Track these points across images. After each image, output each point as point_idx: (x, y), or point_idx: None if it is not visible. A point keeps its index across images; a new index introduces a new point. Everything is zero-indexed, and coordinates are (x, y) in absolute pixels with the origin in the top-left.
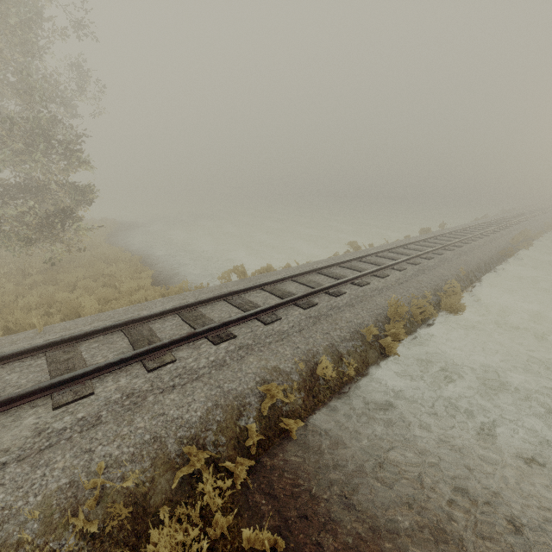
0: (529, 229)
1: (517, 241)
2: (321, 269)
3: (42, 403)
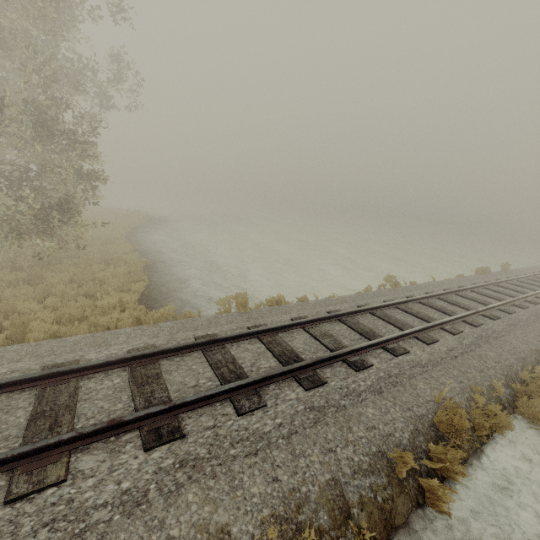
0: None
1: None
2: (343, 315)
3: None
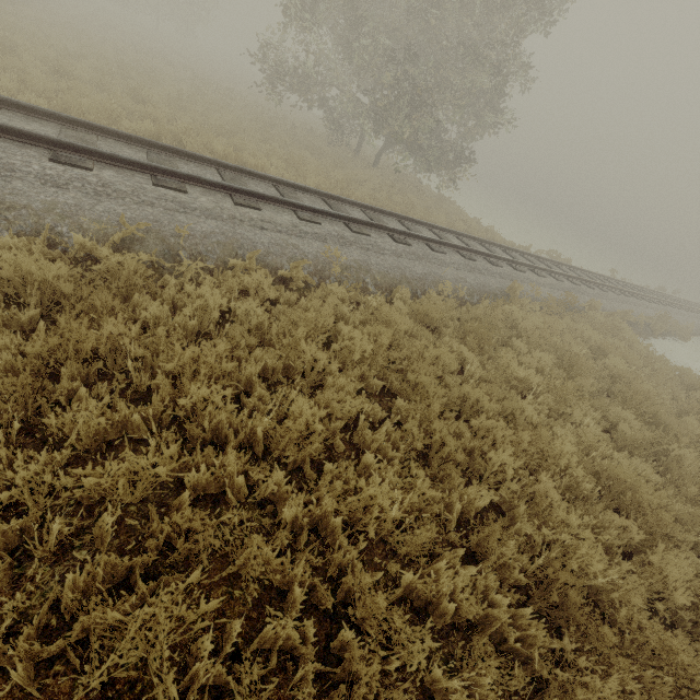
0: None
1: None
2: (608, 278)
3: (549, 276)
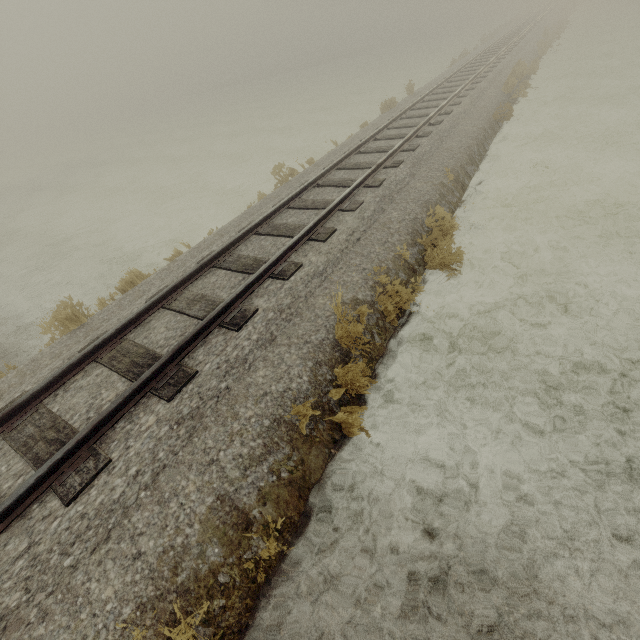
0: (523, 61)
1: (511, 88)
2: (218, 257)
3: None
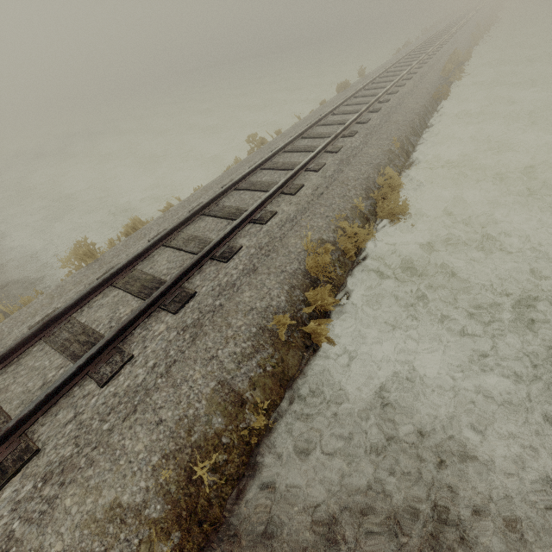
0: (459, 50)
1: (448, 72)
2: (206, 207)
3: None
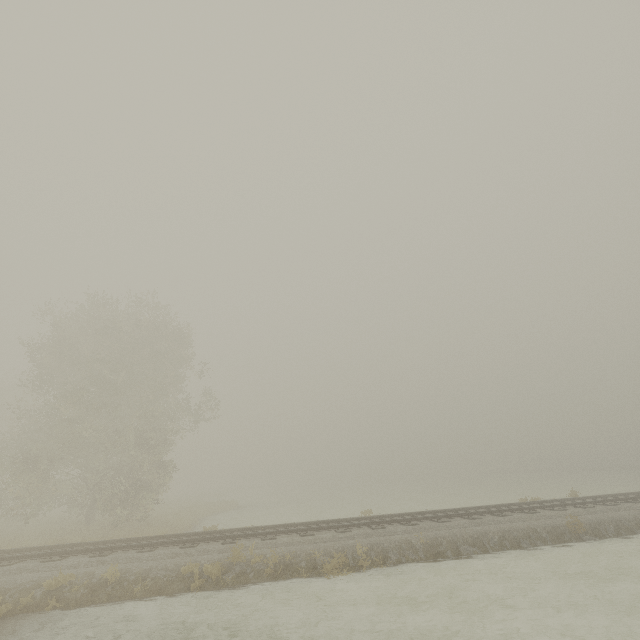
0: None
1: None
2: (266, 528)
3: None
